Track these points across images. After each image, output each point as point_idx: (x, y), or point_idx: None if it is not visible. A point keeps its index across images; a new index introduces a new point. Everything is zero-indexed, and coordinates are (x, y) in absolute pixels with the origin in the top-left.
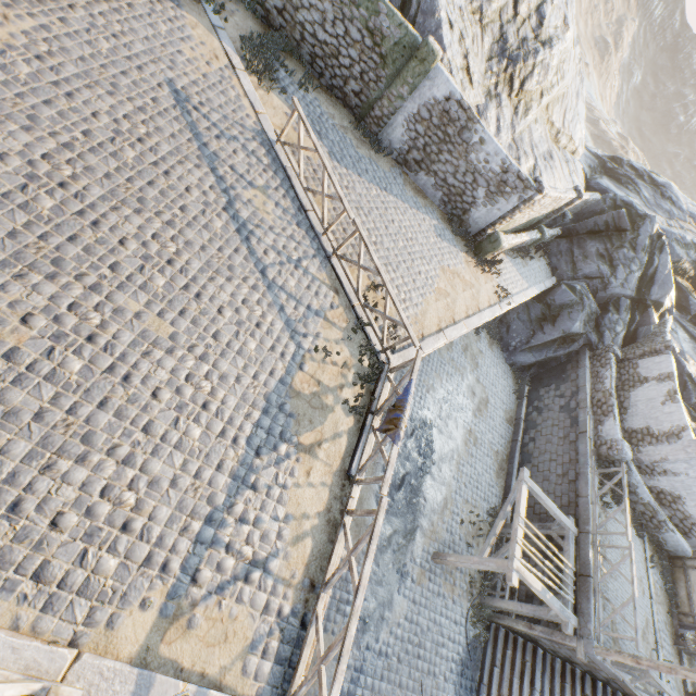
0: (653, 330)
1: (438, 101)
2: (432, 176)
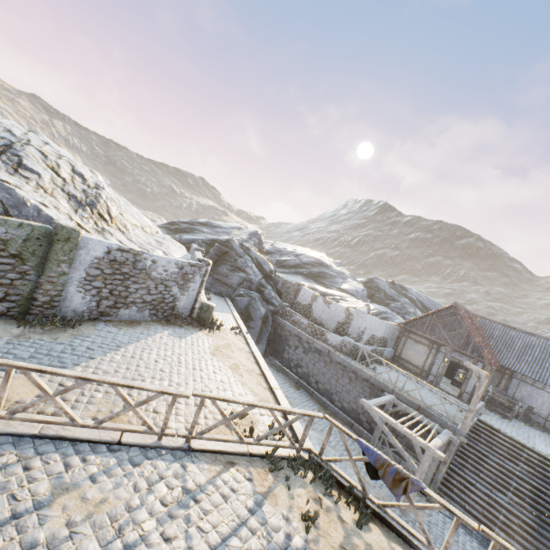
0: (279, 283)
1: (101, 257)
2: (132, 306)
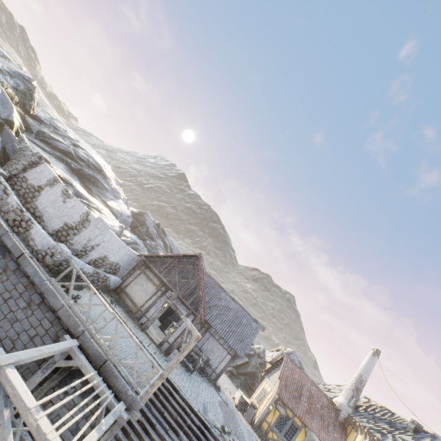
0: (18, 146)
1: None
2: None
